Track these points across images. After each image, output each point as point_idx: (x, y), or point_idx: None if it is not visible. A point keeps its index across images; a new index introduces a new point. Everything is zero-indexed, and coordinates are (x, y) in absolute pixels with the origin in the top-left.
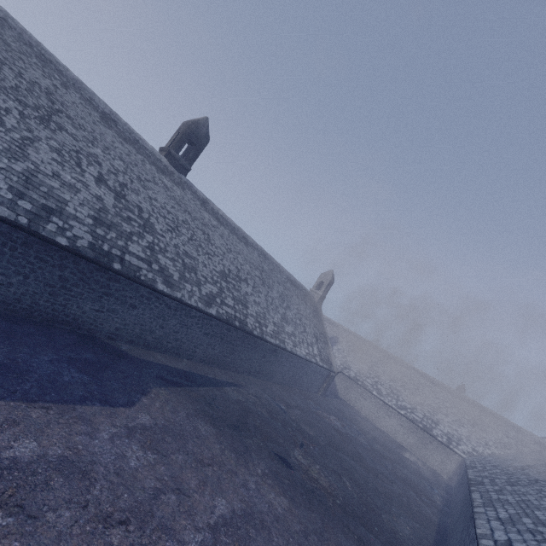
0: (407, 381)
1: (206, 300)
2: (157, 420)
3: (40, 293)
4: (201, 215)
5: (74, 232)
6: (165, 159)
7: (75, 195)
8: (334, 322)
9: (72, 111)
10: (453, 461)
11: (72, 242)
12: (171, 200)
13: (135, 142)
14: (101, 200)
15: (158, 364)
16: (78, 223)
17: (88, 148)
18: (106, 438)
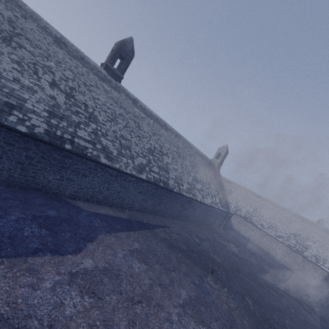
0: (282, 219)
1: (138, 169)
2: (98, 263)
3: (13, 168)
4: (133, 110)
5: (32, 122)
6: (104, 71)
7: (33, 95)
8: (228, 179)
9: (30, 35)
10: (320, 274)
11: (30, 130)
12: (110, 99)
13: (81, 58)
14: (55, 99)
15: (106, 215)
16: (36, 116)
17: (43, 62)
18: (48, 287)
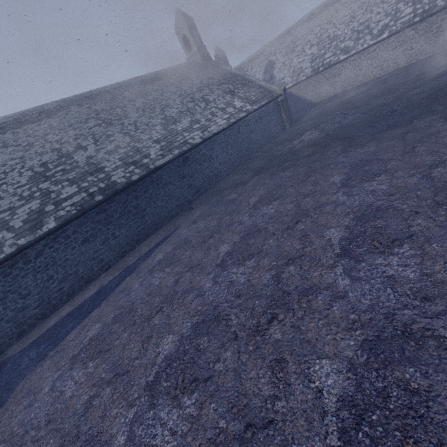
0: None
1: (30, 226)
2: None
3: None
4: None
5: None
6: None
7: None
8: (256, 53)
9: None
10: None
11: None
12: None
13: None
14: None
15: (54, 326)
16: None
17: None
18: None
